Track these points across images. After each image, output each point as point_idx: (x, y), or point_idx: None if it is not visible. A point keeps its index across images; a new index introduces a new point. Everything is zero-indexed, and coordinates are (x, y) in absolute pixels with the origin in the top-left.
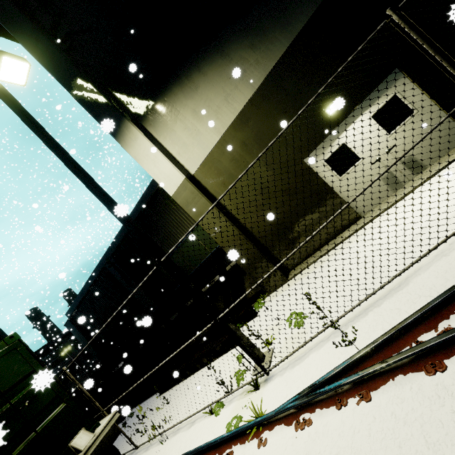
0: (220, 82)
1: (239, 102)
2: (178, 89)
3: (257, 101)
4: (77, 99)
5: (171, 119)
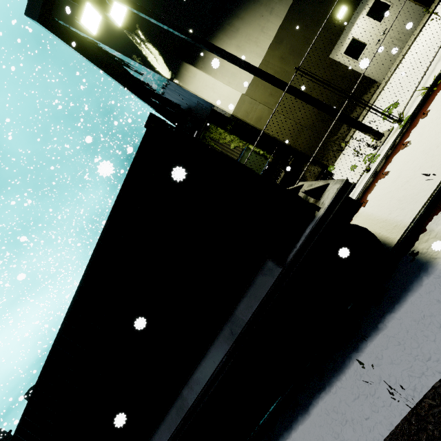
0: (255, 20)
1: (273, 30)
2: (222, 35)
3: (286, 26)
4: (137, 59)
5: (219, 57)
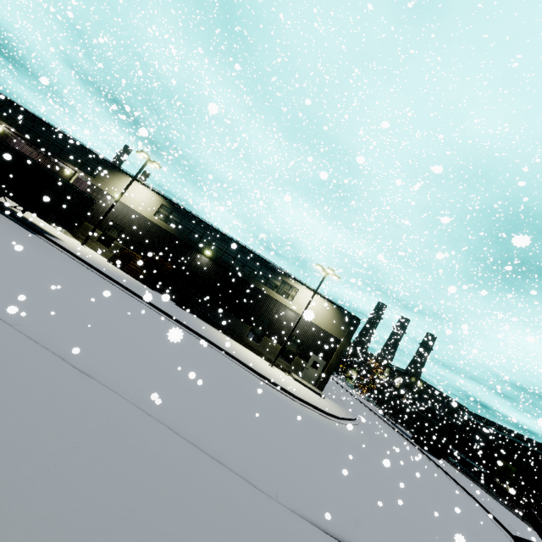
0: None
1: None
2: None
3: None
4: None
5: None
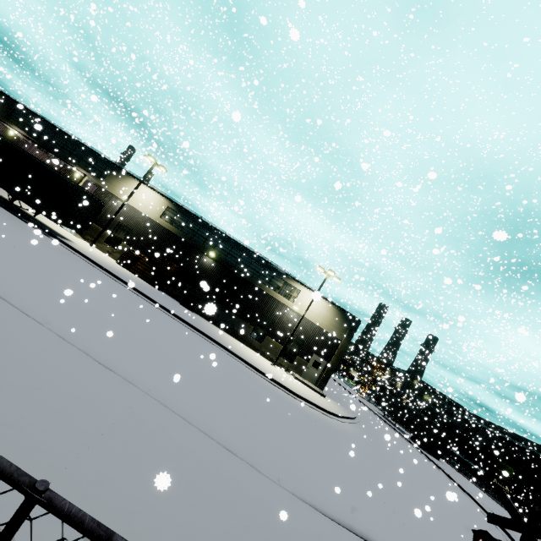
0: None
1: None
2: None
3: None
4: None
5: None
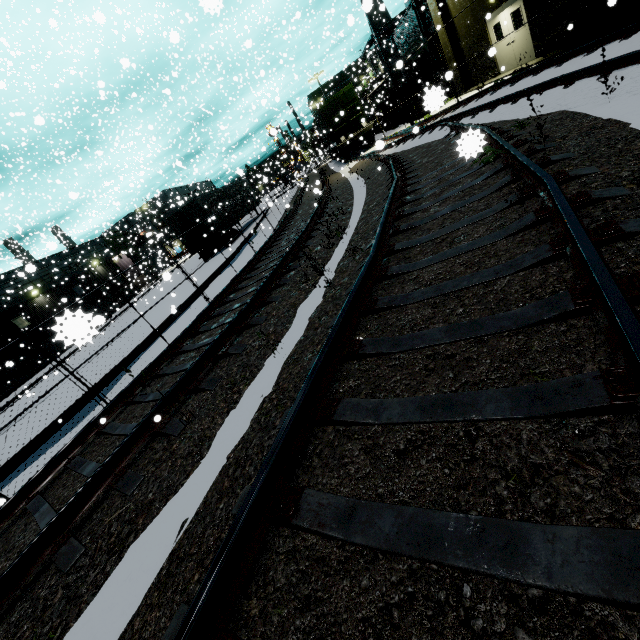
0: None
1: None
2: None
3: None
4: None
5: None
